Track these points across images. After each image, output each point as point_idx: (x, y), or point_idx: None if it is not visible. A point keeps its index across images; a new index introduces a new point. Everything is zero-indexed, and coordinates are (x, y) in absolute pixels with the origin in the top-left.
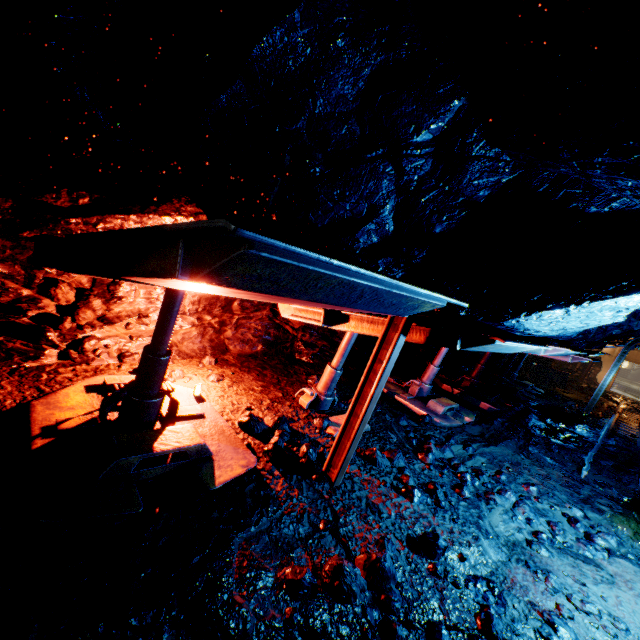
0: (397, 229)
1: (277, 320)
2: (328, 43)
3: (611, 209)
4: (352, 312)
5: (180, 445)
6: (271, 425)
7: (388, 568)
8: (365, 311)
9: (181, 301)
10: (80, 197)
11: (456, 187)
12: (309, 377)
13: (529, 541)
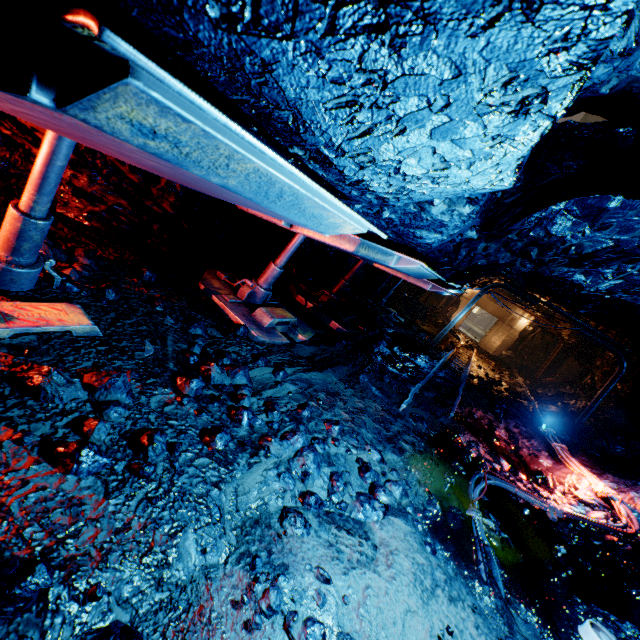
0: None
1: (3, 128)
2: None
3: None
4: None
5: None
6: None
7: None
8: None
9: None
10: None
11: None
12: None
13: (285, 513)
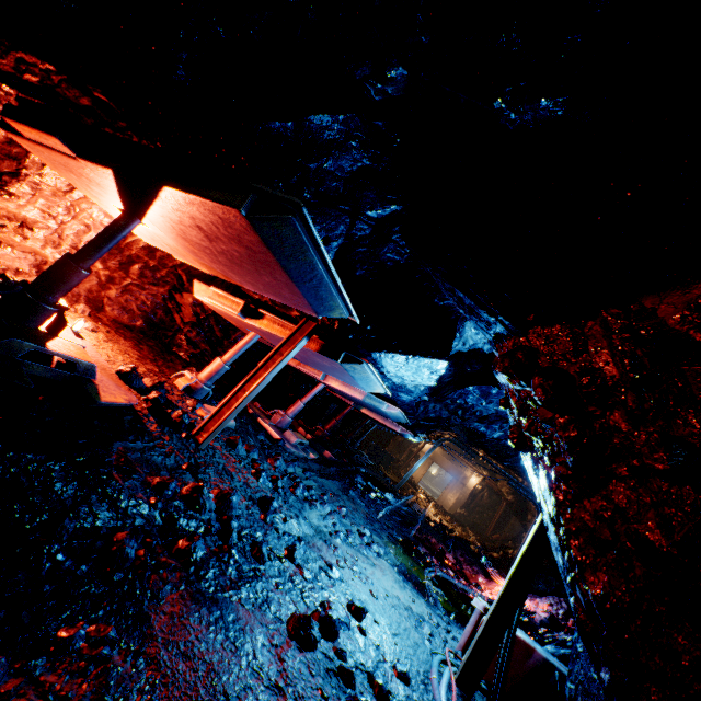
0: (335, 260)
1: (171, 304)
2: (349, 140)
3: (443, 305)
4: (269, 313)
5: (73, 356)
6: (150, 385)
7: (235, 501)
8: (299, 300)
9: (132, 230)
10: (29, 72)
11: (378, 252)
12: (188, 368)
13: (331, 533)
